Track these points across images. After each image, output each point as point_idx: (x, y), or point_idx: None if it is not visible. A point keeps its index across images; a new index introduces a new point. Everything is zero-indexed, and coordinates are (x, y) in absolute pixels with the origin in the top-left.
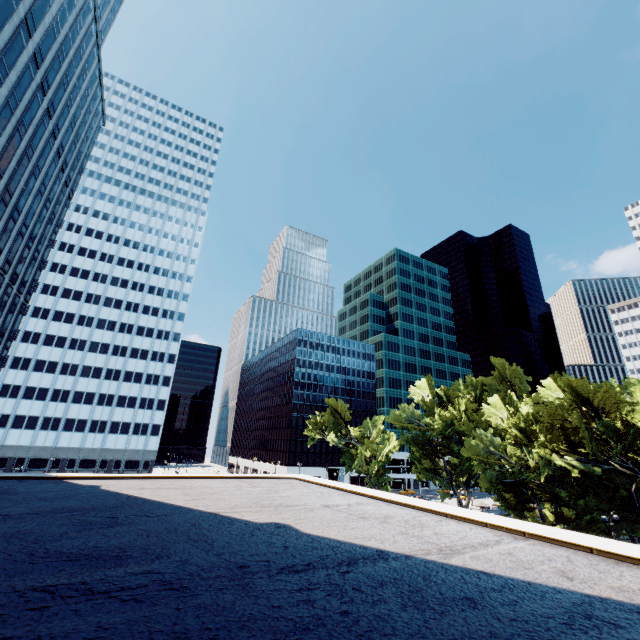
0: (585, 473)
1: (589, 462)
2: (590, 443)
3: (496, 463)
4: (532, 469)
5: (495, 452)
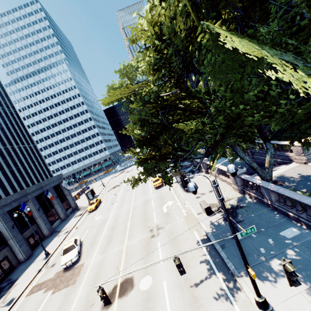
0: None
1: None
2: None
3: None
4: None
5: None
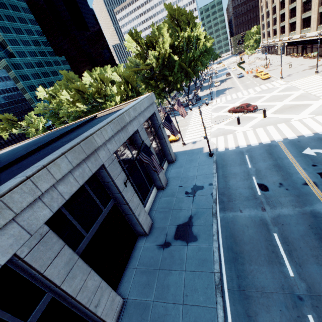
0: (90, 108)
1: (89, 105)
2: (84, 102)
3: (72, 114)
4: (80, 112)
5: (70, 111)
